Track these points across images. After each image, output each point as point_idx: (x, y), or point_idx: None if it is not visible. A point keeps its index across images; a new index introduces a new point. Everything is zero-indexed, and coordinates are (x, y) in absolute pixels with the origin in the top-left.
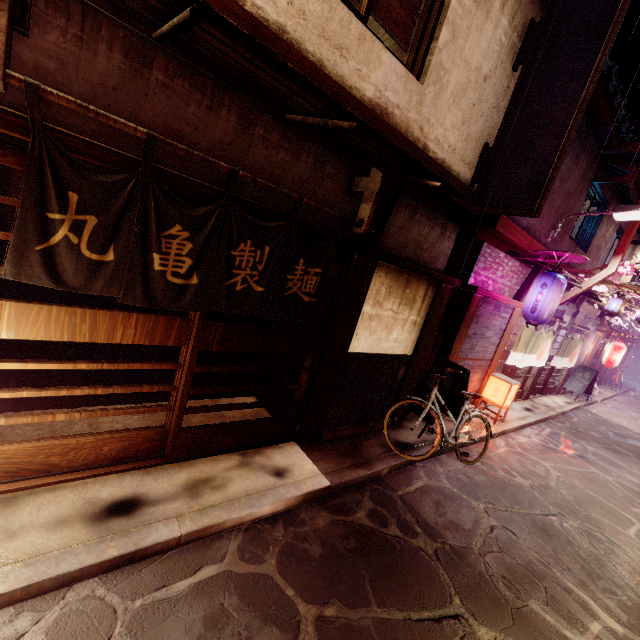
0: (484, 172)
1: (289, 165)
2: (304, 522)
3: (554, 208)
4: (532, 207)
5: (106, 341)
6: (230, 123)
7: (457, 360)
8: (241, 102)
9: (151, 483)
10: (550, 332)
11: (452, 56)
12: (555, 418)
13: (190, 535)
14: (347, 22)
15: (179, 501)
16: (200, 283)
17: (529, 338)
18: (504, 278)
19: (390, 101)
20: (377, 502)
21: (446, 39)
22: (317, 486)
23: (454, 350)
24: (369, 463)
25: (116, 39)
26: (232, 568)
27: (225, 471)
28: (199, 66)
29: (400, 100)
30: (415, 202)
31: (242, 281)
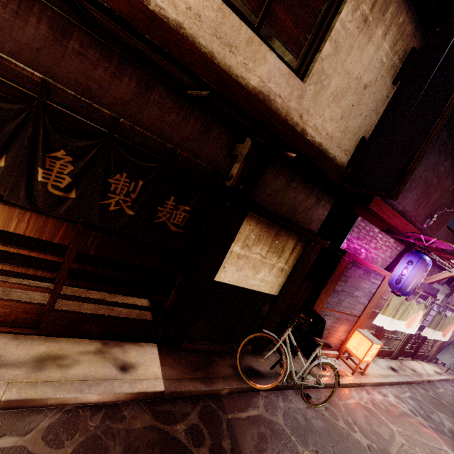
0: (358, 158)
1: (178, 125)
2: (123, 419)
3: (431, 200)
4: (392, 191)
5: (2, 228)
6: (130, 87)
7: (323, 309)
8: (142, 73)
9: (11, 347)
10: (422, 305)
11: (334, 65)
12: (420, 384)
13: (10, 402)
14: (238, 28)
15: (22, 369)
16: (77, 198)
17: (399, 306)
18: (377, 250)
19: (273, 91)
20: (203, 419)
21: (329, 52)
22: (151, 388)
23: (320, 300)
24: (212, 380)
25: (44, 16)
26: (28, 445)
27: (80, 353)
28: (119, 47)
29: (282, 91)
30: (292, 172)
31: (116, 203)
